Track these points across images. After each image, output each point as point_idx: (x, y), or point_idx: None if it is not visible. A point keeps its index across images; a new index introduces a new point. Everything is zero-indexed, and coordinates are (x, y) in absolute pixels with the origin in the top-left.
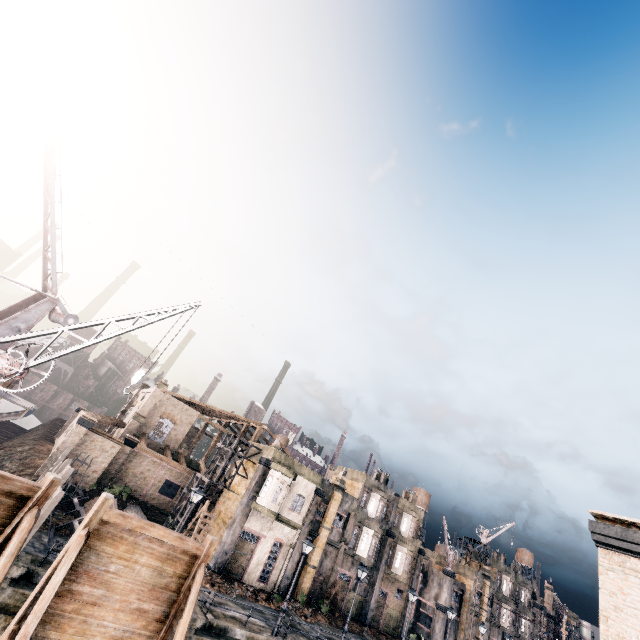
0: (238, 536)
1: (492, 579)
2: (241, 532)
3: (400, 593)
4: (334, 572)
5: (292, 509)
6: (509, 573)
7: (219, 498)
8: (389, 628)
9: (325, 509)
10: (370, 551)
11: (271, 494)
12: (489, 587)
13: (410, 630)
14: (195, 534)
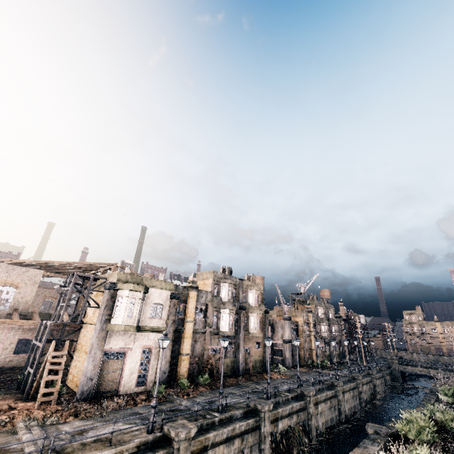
0: (100, 360)
1: (312, 312)
2: (104, 355)
3: (259, 344)
4: (206, 351)
5: (152, 317)
6: (321, 304)
7: (79, 335)
8: (257, 369)
9: (185, 308)
10: (230, 325)
11: (124, 311)
12: (312, 317)
13: (270, 363)
14: (45, 377)
